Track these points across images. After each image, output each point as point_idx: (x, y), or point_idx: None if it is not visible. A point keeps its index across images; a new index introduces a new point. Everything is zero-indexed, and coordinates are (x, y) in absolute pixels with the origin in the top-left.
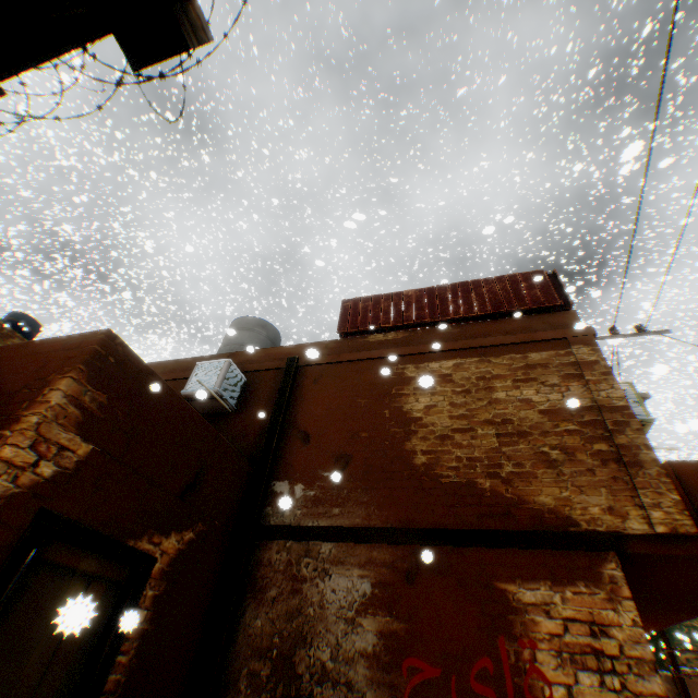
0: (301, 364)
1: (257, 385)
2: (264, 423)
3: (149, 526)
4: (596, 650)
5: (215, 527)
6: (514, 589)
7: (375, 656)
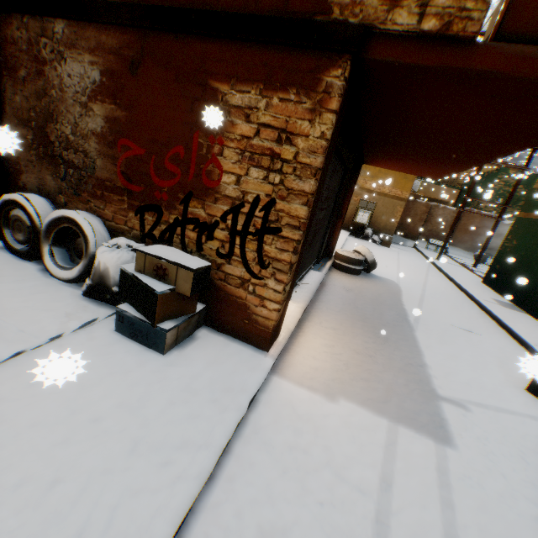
0: None
1: None
2: None
3: None
4: (274, 155)
5: None
6: (225, 92)
7: (103, 137)
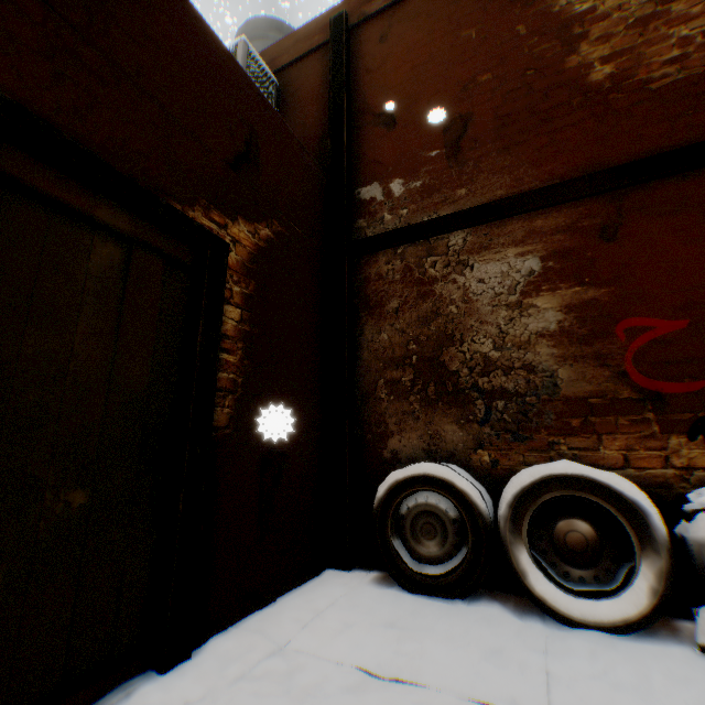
0: (353, 25)
1: (296, 85)
2: (321, 128)
3: (197, 193)
4: None
5: (297, 235)
6: None
7: (563, 334)
